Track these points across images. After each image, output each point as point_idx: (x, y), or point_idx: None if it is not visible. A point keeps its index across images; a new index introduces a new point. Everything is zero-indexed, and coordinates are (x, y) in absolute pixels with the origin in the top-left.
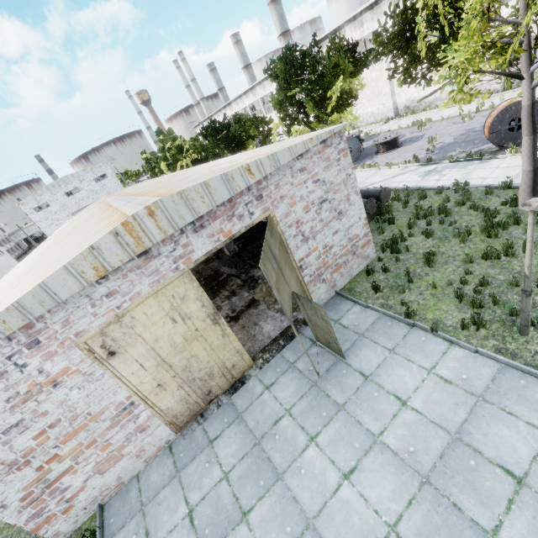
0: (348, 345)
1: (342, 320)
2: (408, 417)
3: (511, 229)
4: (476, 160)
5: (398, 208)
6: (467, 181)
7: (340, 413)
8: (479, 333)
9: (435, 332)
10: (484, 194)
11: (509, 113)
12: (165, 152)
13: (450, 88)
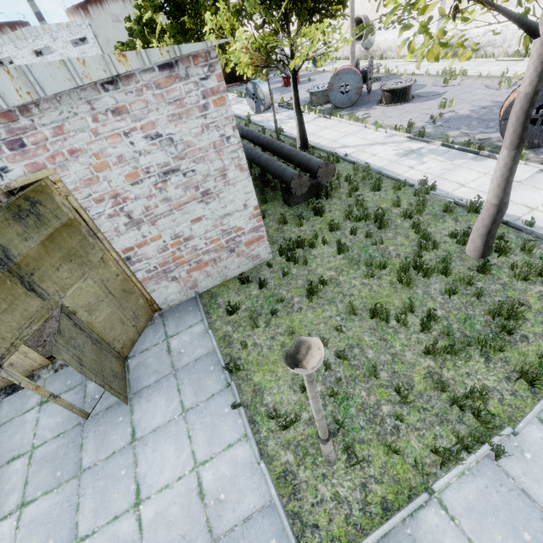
0: (152, 381)
1: (173, 339)
2: (125, 528)
3: (434, 279)
4: (471, 153)
5: (343, 193)
6: (440, 181)
7: (72, 481)
8: (286, 433)
9: (239, 409)
10: (444, 210)
11: (540, 95)
12: (142, 26)
13: (512, 31)
